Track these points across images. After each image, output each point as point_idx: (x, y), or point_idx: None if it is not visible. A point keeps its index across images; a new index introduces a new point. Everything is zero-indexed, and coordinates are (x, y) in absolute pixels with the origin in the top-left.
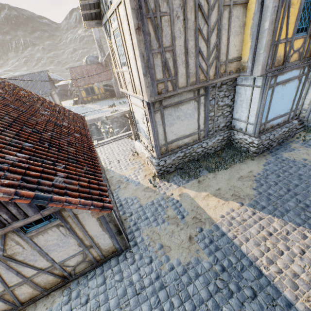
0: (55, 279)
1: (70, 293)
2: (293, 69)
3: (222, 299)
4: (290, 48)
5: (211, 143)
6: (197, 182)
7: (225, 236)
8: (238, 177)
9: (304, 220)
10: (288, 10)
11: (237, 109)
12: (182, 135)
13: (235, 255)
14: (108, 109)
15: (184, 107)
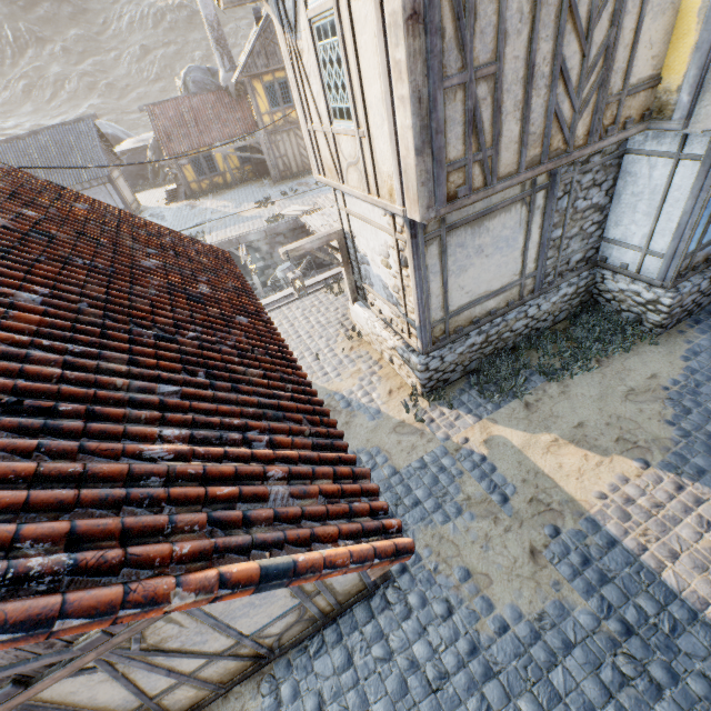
0: (240, 664)
1: (276, 690)
2: None
3: (638, 703)
4: None
5: (547, 304)
6: (522, 407)
7: (619, 548)
8: (624, 392)
9: None
10: None
11: (619, 216)
12: (483, 292)
13: (651, 596)
14: (258, 212)
15: (495, 223)
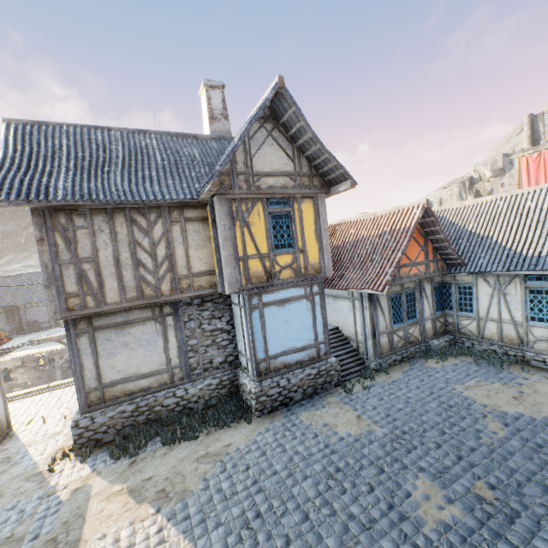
0: None
1: None
2: (290, 287)
3: None
4: (271, 264)
5: (195, 389)
6: (128, 463)
7: None
8: (200, 455)
9: (227, 547)
10: (248, 228)
11: (238, 336)
12: (135, 373)
13: None
14: None
15: (136, 330)
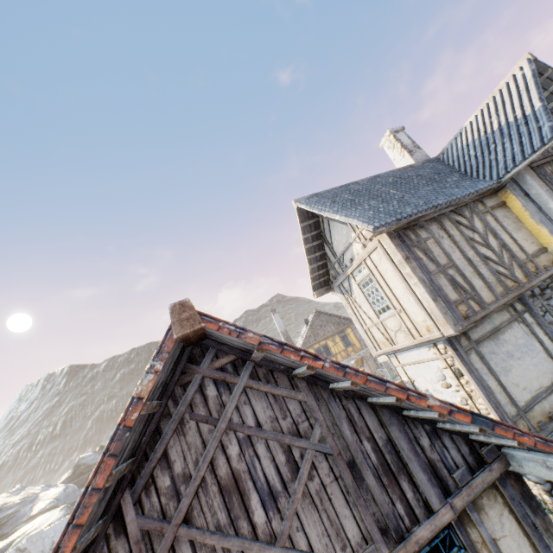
0: None
1: None
2: None
3: None
4: None
5: None
6: None
7: None
8: None
9: None
10: None
11: None
12: (538, 388)
13: None
14: None
15: (507, 336)
